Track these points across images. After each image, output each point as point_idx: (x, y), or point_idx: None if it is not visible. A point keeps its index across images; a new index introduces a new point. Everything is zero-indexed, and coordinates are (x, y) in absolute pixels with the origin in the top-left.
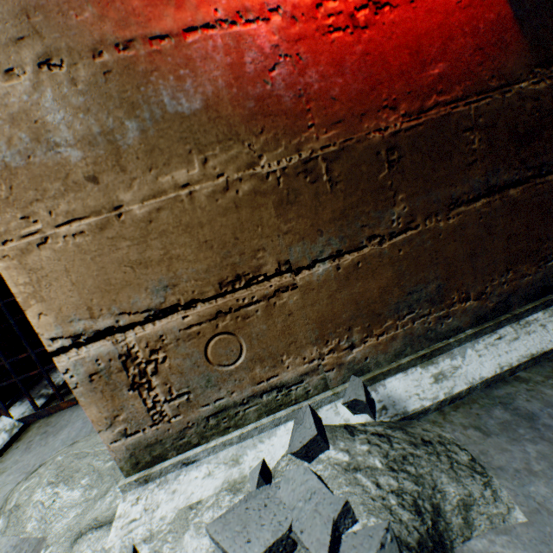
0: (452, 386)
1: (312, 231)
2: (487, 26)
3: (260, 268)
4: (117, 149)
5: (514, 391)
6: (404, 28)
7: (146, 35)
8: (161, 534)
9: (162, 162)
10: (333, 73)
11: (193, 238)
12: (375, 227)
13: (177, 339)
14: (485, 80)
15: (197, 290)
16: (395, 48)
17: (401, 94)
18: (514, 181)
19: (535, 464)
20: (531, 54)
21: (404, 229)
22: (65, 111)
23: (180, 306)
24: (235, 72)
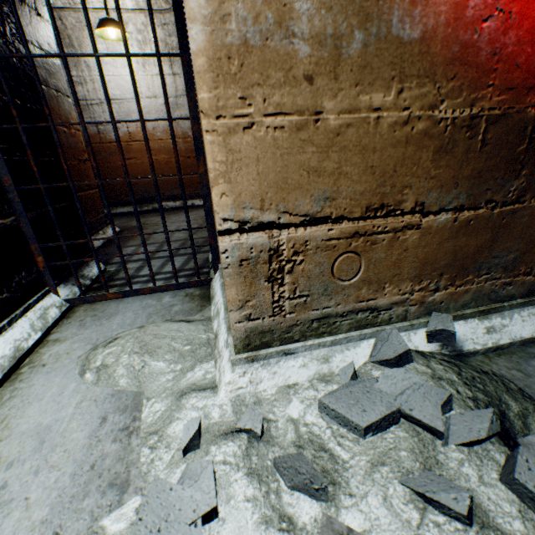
0: (498, 339)
1: (450, 182)
2: None
3: (401, 203)
4: (339, 56)
5: None
6: None
7: None
8: (267, 401)
9: (368, 81)
10: (526, 41)
11: (363, 161)
12: (495, 193)
13: (317, 247)
14: None
15: (348, 209)
16: None
17: None
18: None
19: None
20: None
21: (514, 201)
22: (311, 3)
23: (330, 219)
24: (457, 12)
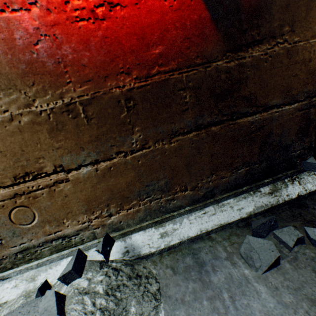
0: (170, 240)
1: (77, 147)
2: (193, 23)
3: (42, 168)
4: None
5: (203, 246)
6: (133, 21)
7: None
8: None
9: None
10: (82, 49)
11: None
12: (121, 146)
13: None
14: (192, 59)
15: None
16: (127, 34)
17: (133, 65)
18: (215, 122)
19: (187, 296)
20: (225, 43)
21: (141, 148)
22: None
23: None
24: (8, 44)
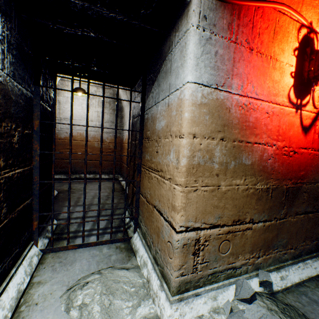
0: (286, 283)
1: (261, 210)
2: (314, 165)
3: (245, 218)
4: (226, 168)
5: (306, 290)
6: (298, 160)
7: (246, 141)
8: None
9: (235, 176)
10: (280, 165)
11: (232, 202)
12: (276, 215)
13: (214, 238)
14: (310, 179)
15: (226, 221)
16: (295, 164)
17: (293, 176)
18: (311, 211)
19: None
20: None
21: (283, 218)
22: (220, 153)
23: (220, 225)
24: (260, 157)
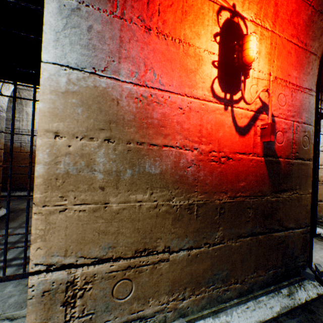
0: None
1: (183, 234)
2: (260, 174)
3: (156, 247)
4: (119, 178)
5: None
6: (235, 167)
7: (149, 142)
8: None
9: (135, 189)
10: (208, 175)
11: (132, 225)
12: (208, 239)
13: (102, 277)
14: (256, 192)
15: (123, 252)
16: (230, 173)
17: (229, 188)
18: (261, 232)
19: None
20: (271, 187)
21: (219, 242)
22: (105, 158)
23: (112, 258)
24: (175, 164)
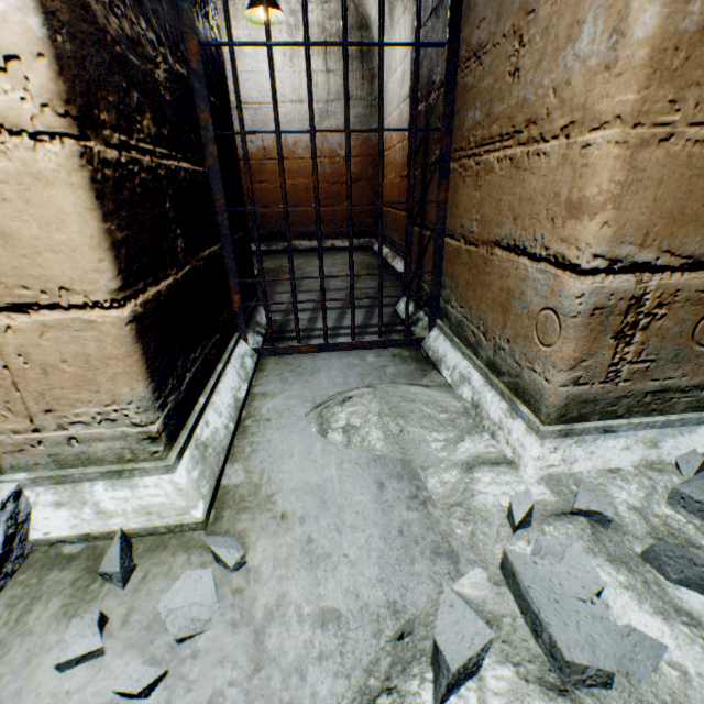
0: None
1: None
2: None
3: None
4: None
5: None
6: None
7: None
8: (590, 484)
9: None
10: None
11: None
12: None
13: (686, 299)
14: None
15: None
16: None
17: None
18: None
19: None
20: None
21: None
22: None
23: None
24: None
